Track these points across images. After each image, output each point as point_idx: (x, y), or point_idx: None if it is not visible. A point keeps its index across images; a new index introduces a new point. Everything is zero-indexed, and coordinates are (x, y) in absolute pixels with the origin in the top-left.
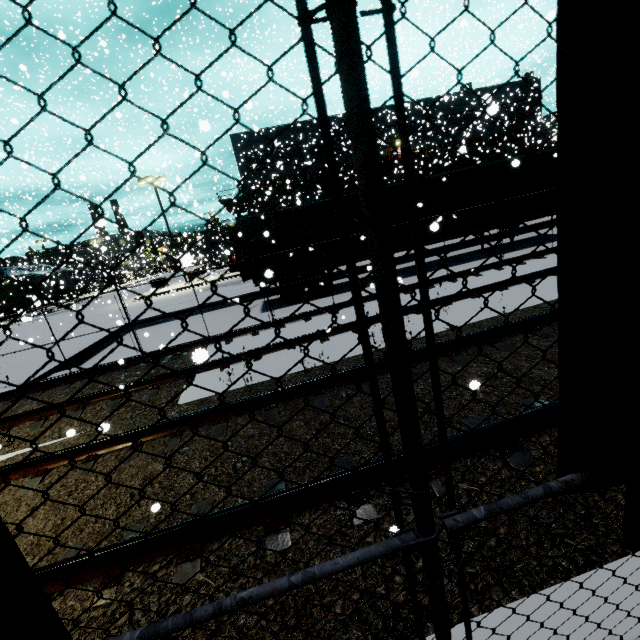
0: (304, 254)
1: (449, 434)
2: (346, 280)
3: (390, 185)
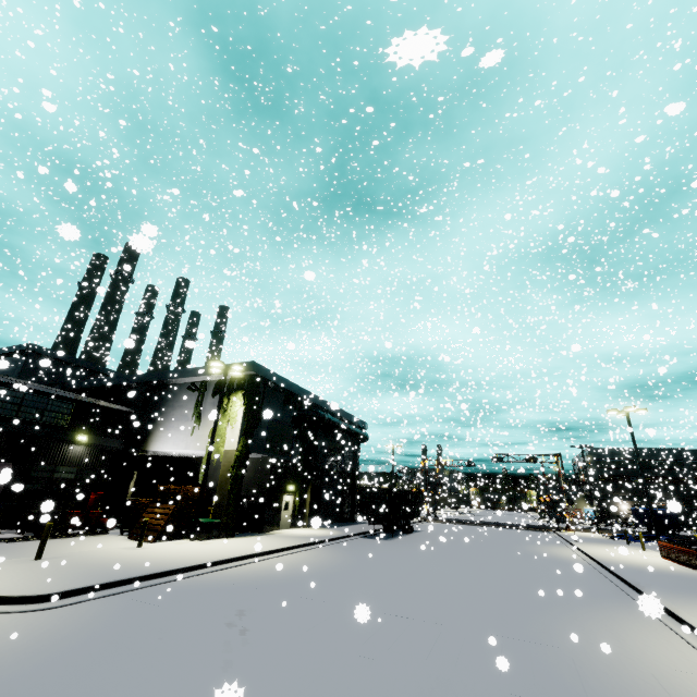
0: None
1: None
2: None
3: None
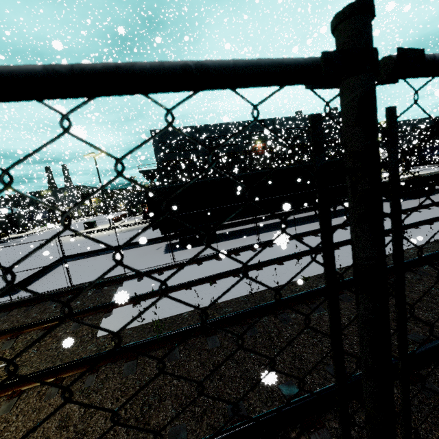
0: (197, 213)
1: (318, 381)
2: (225, 231)
3: (257, 171)
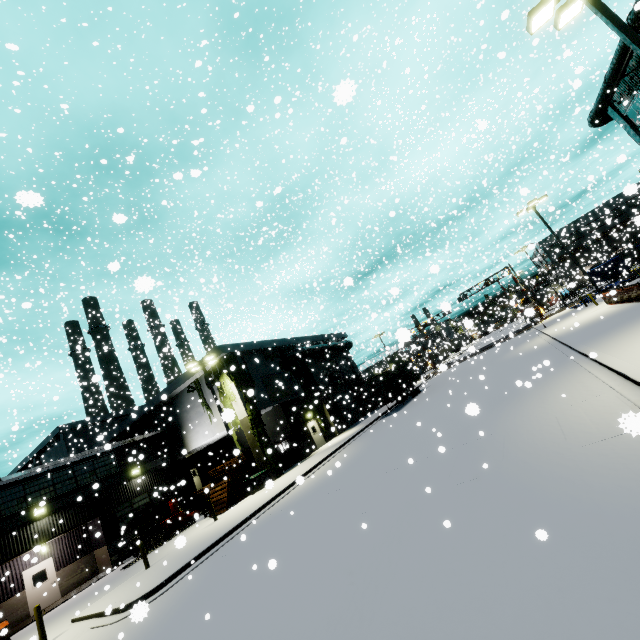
0: None
1: None
2: None
3: None
